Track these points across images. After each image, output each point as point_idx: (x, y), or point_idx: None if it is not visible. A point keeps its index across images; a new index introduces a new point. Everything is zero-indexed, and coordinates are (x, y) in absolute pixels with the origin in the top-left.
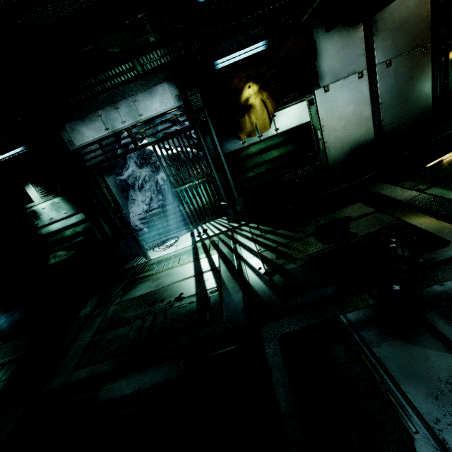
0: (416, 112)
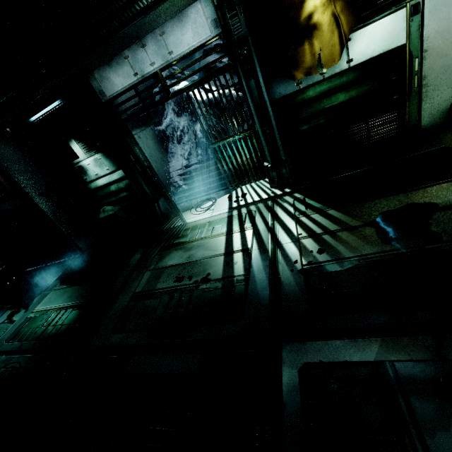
0: None
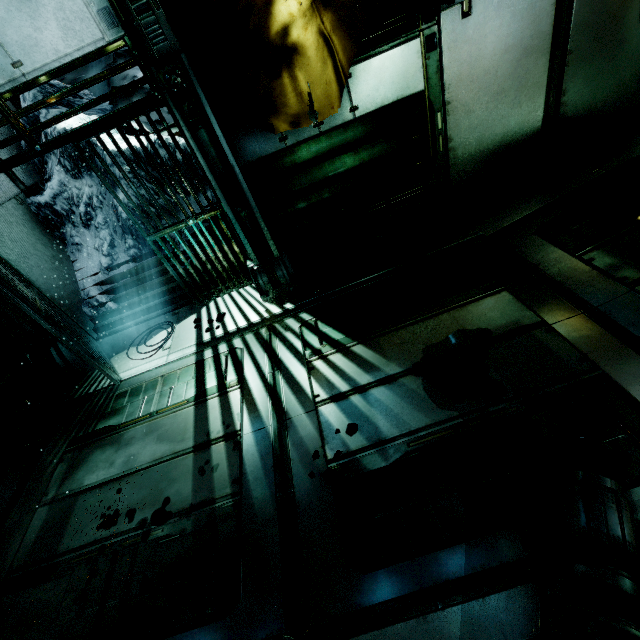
0: (628, 75)
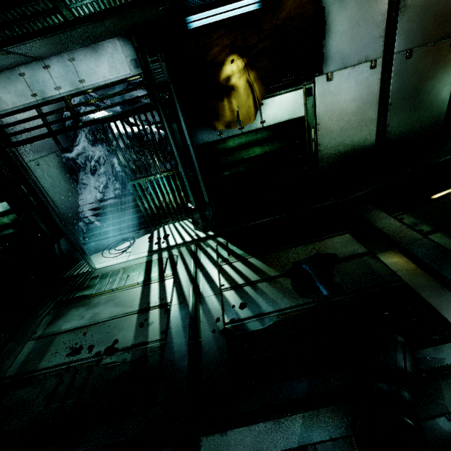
0: (426, 120)
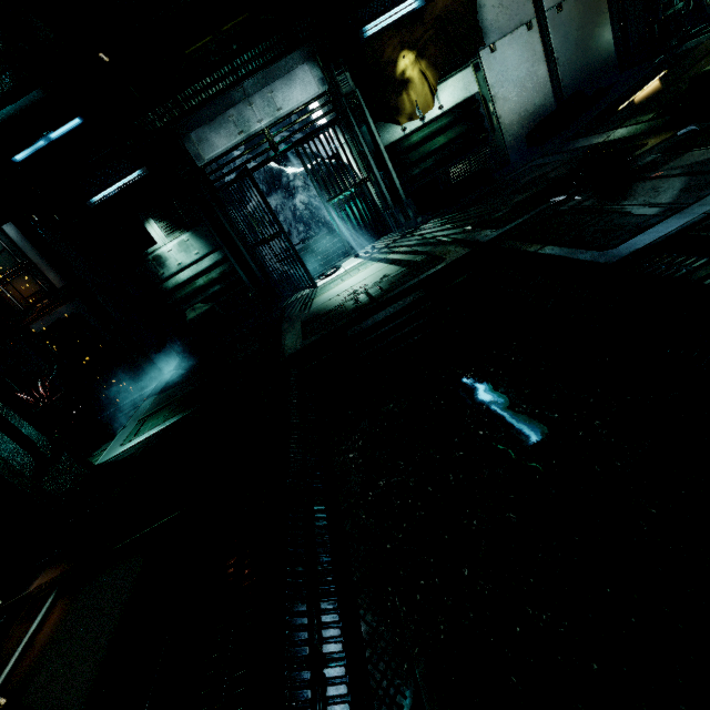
0: (598, 65)
